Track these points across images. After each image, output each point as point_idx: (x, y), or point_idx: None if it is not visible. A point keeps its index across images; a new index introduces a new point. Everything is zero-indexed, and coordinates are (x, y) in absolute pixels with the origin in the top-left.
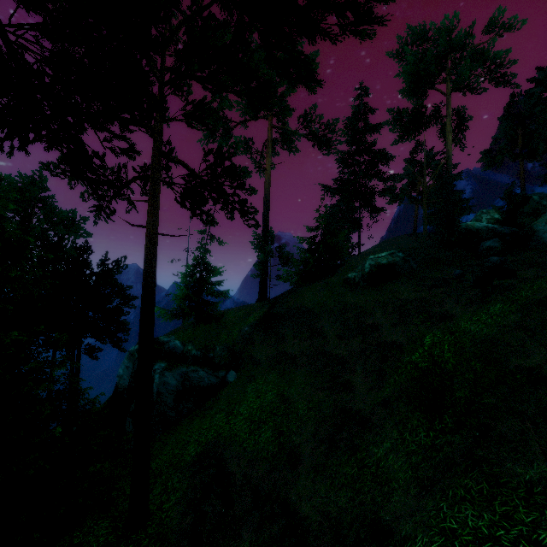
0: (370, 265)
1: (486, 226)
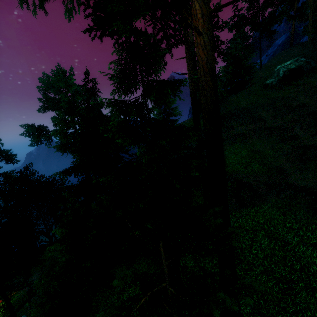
0: (283, 71)
1: None
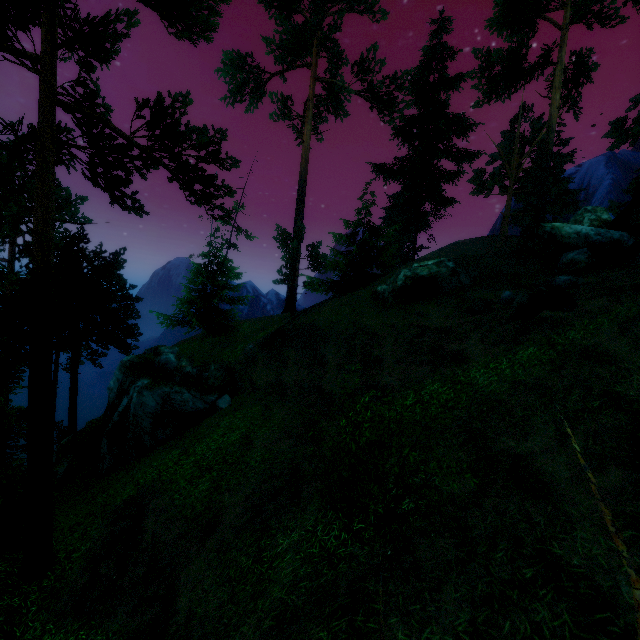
0: (405, 276)
1: (580, 231)
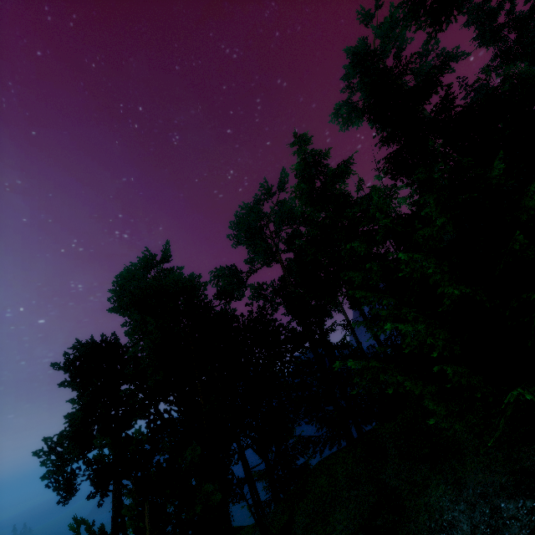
0: None
1: None
